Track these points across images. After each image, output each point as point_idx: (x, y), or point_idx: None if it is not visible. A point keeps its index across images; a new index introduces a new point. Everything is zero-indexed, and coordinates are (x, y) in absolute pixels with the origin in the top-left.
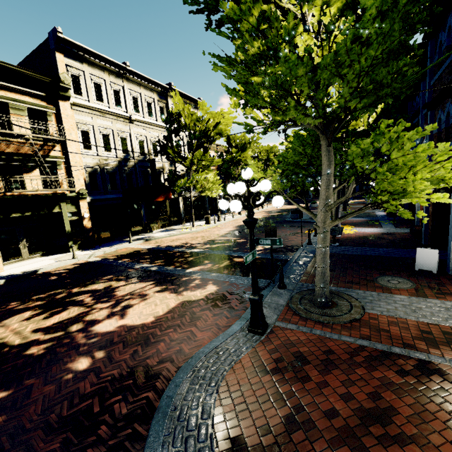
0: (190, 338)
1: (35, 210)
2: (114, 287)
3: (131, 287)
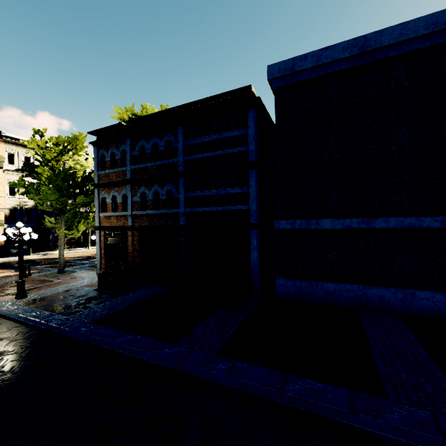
0: None
1: None
2: None
3: None
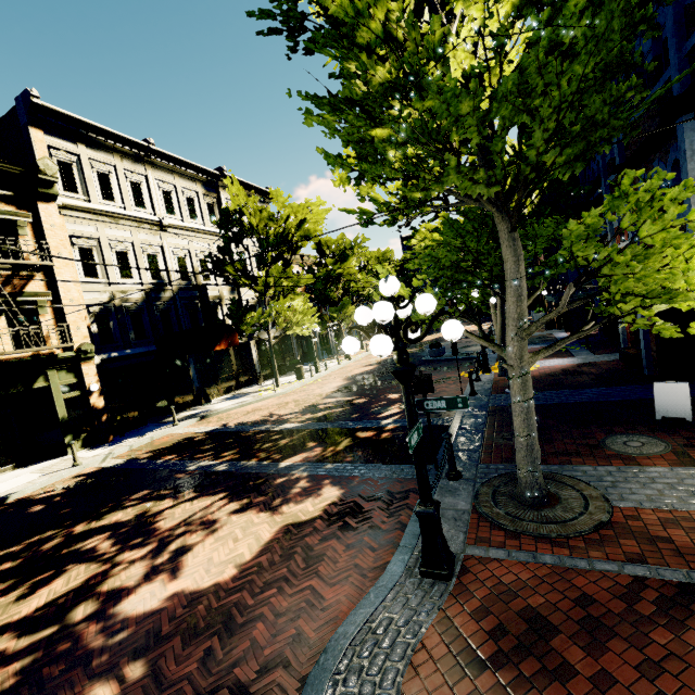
0: (312, 605)
1: (0, 389)
2: (154, 512)
3: (185, 508)
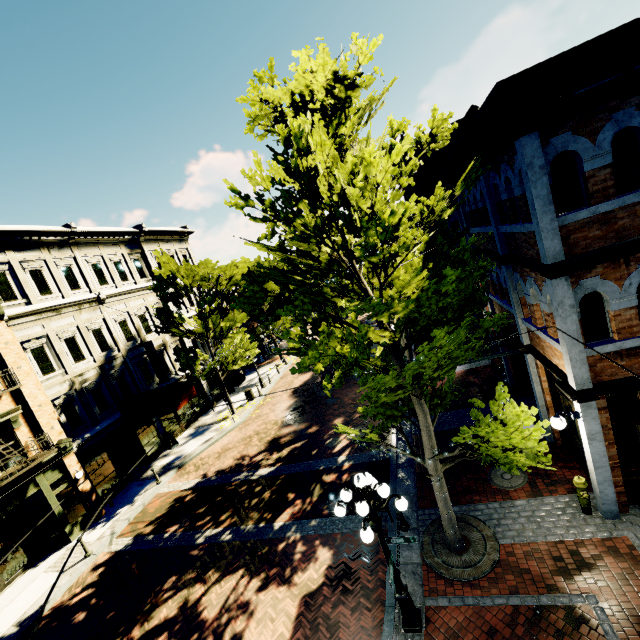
0: None
1: None
2: (193, 602)
3: (218, 593)
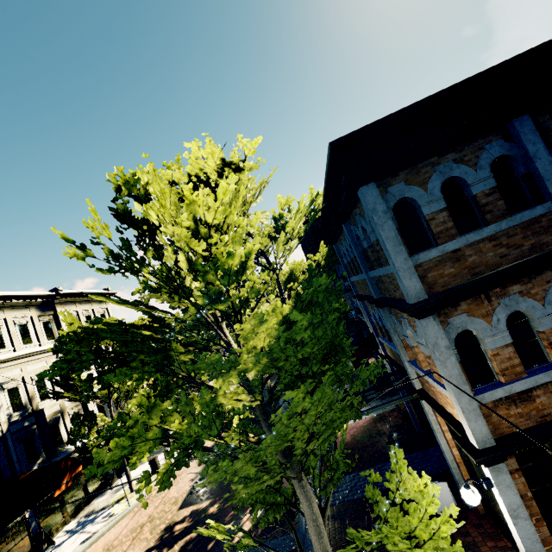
0: None
1: None
2: None
3: None
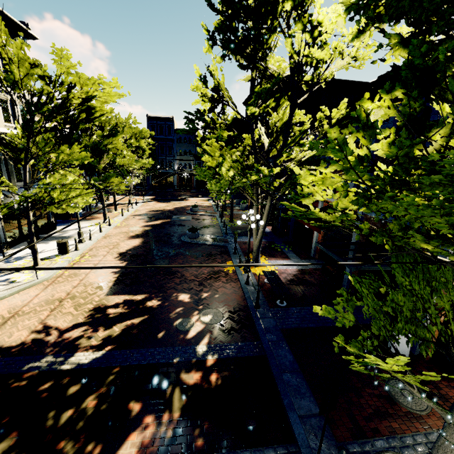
0: None
1: None
2: None
3: None
